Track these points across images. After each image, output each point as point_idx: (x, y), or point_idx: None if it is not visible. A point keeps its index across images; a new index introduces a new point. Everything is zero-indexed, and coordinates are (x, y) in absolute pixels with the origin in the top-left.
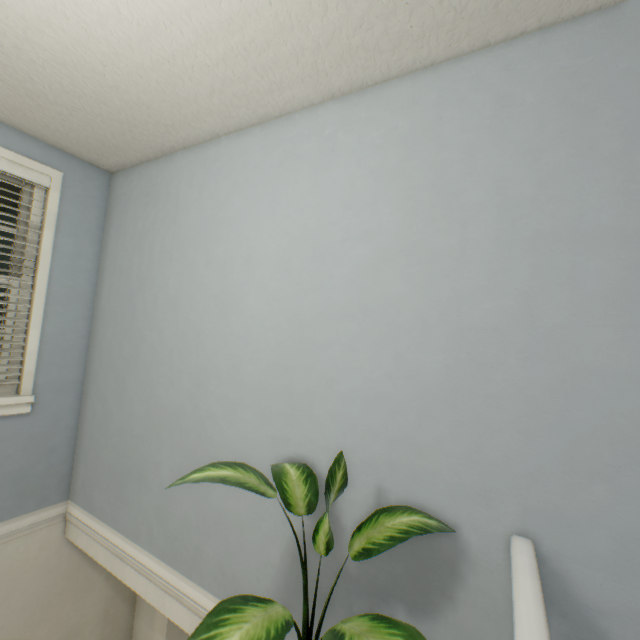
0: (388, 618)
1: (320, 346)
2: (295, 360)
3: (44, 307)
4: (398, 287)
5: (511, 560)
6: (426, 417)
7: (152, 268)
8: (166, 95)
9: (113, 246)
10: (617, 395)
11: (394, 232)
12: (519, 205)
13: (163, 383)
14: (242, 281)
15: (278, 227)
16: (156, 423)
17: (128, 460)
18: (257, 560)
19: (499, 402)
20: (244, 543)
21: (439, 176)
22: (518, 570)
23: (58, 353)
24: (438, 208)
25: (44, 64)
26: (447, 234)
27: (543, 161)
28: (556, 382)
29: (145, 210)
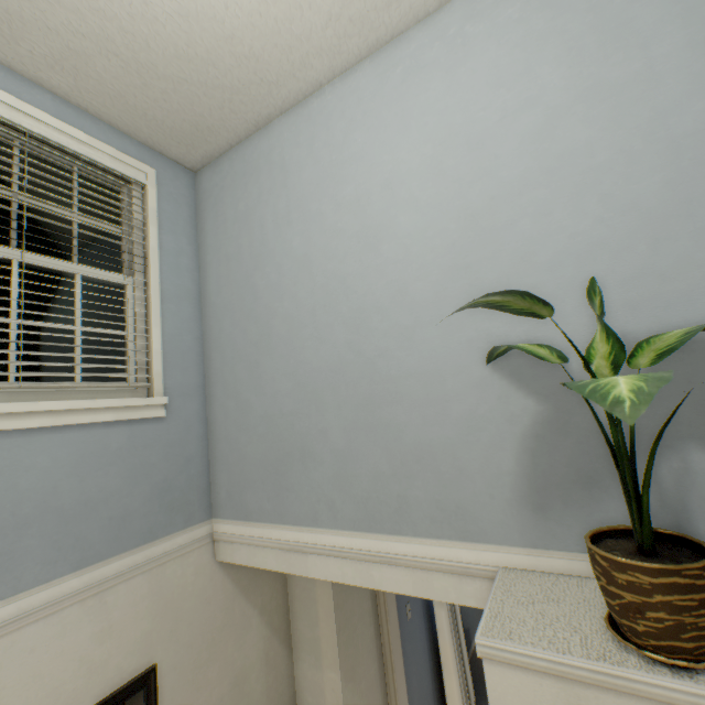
0: None
1: (503, 228)
2: (475, 254)
3: (160, 305)
4: (583, 134)
5: None
6: (659, 241)
7: (267, 240)
8: (280, 37)
9: (212, 240)
10: None
11: (561, 87)
12: (704, 4)
13: (310, 346)
14: (385, 207)
15: (416, 139)
16: (311, 390)
17: (283, 443)
18: (484, 476)
19: None
20: (462, 466)
21: (599, 17)
22: None
23: (178, 355)
24: (608, 45)
25: (166, 21)
26: (627, 63)
27: None
28: None
29: (245, 190)
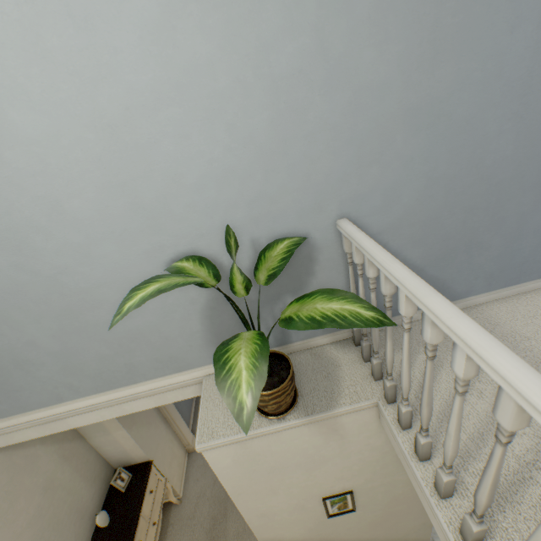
0: (306, 295)
1: (148, 146)
2: (127, 172)
3: None
4: (204, 48)
5: (345, 232)
6: (269, 172)
7: None
8: None
9: None
10: (379, 102)
11: None
12: None
13: None
14: None
15: None
16: None
17: None
18: (184, 337)
19: (315, 137)
20: (167, 336)
21: None
22: (353, 233)
23: None
24: None
25: None
26: None
27: None
28: (347, 106)
29: None
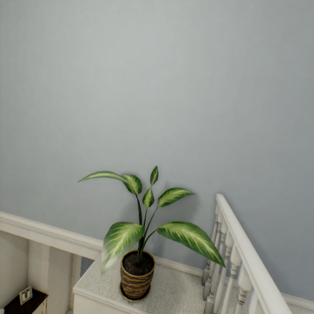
0: (179, 221)
1: (141, 121)
2: (127, 127)
3: None
4: (182, 94)
5: (218, 200)
6: (189, 153)
7: (27, 67)
8: None
9: None
10: (259, 142)
11: (182, 65)
12: (239, 61)
13: (44, 139)
14: (94, 83)
15: (117, 53)
16: (41, 161)
17: (23, 181)
18: (107, 217)
19: (219, 146)
20: (100, 212)
21: (206, 39)
22: (222, 202)
23: None
24: (204, 56)
25: None
26: (207, 70)
27: (251, 41)
28: (240, 138)
29: (15, 24)
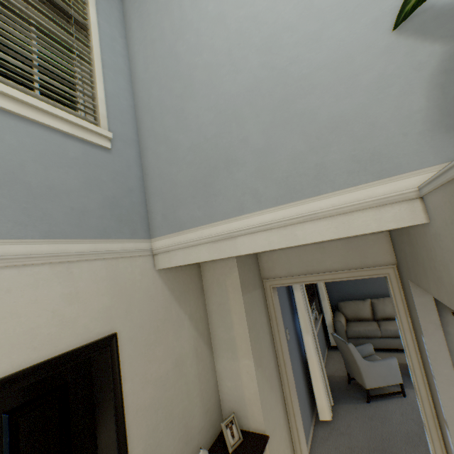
0: None
1: None
2: None
3: (101, 67)
4: None
5: None
6: None
7: (185, 15)
8: None
9: (138, 33)
10: None
11: None
12: None
13: (228, 80)
14: None
15: None
16: (231, 113)
17: (208, 162)
18: (396, 122)
19: None
20: (374, 121)
21: None
22: None
23: (117, 111)
24: None
25: None
26: None
27: None
28: None
29: None
